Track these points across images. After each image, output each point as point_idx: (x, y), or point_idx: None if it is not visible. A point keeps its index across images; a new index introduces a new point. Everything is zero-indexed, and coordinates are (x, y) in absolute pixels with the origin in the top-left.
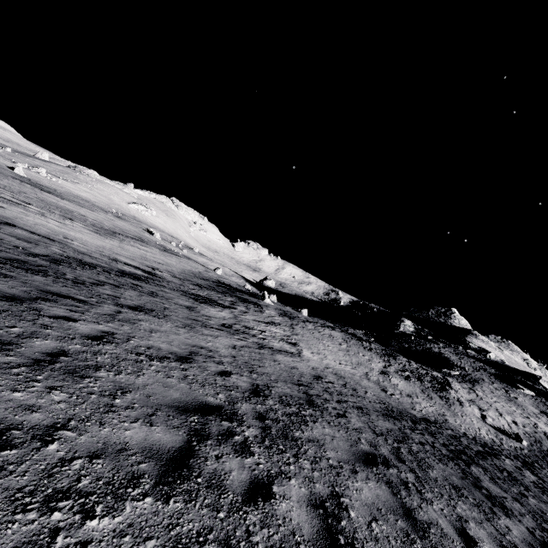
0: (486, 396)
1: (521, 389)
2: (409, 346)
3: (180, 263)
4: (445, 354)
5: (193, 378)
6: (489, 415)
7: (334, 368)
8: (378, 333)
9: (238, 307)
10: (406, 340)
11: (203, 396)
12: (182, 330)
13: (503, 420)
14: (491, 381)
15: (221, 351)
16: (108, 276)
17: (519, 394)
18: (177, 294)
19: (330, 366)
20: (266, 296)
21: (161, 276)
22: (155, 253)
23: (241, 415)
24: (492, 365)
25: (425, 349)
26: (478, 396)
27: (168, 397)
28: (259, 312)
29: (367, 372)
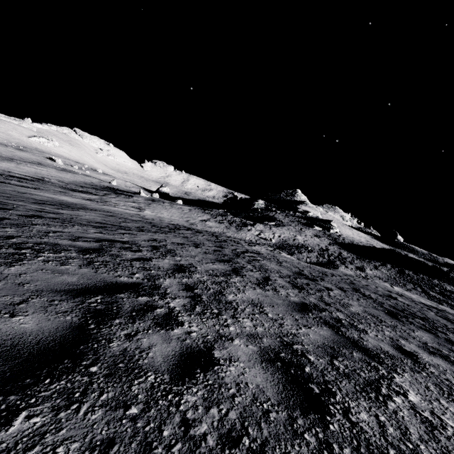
0: (277, 229)
1: (314, 227)
2: (253, 214)
3: (74, 177)
4: (276, 216)
5: (34, 196)
6: (264, 234)
7: (162, 217)
8: (235, 210)
9: (109, 196)
10: (254, 212)
11: (35, 198)
12: (44, 193)
13: (271, 235)
14: (296, 225)
15: (66, 199)
16: (0, 176)
17: (310, 230)
18: (56, 187)
19: (161, 216)
20: (141, 192)
21: (48, 181)
22: (51, 172)
23: (51, 202)
24: (308, 219)
25: (264, 215)
26: (270, 229)
27: (15, 194)
28: (126, 198)
29: (190, 220)
